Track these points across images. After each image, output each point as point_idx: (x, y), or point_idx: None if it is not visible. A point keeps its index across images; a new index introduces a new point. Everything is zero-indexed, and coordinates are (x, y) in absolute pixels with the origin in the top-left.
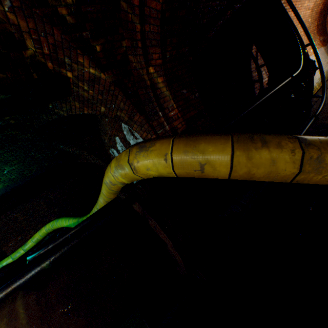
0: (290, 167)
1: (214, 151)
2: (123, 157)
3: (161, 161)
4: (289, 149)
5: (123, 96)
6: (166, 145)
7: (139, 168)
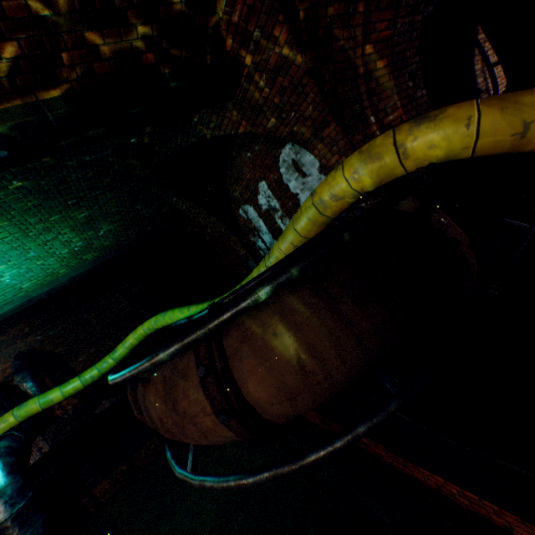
0: None
1: None
2: (380, 143)
3: (458, 129)
4: None
5: (318, 93)
6: (466, 108)
7: (413, 150)
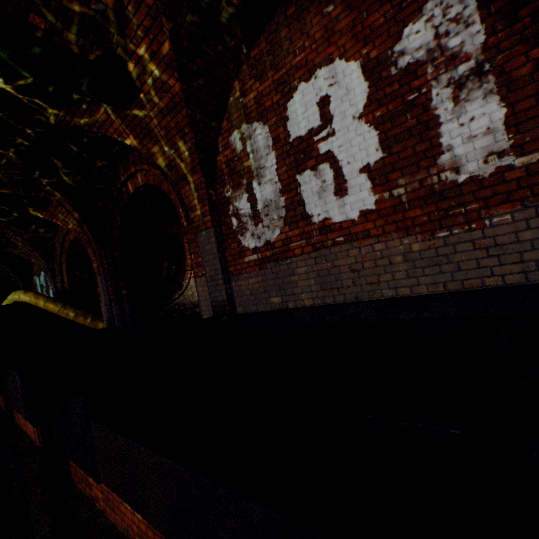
0: (57, 310)
1: (42, 300)
2: (20, 292)
3: (29, 297)
4: (59, 306)
5: (45, 262)
6: (33, 294)
7: (22, 297)
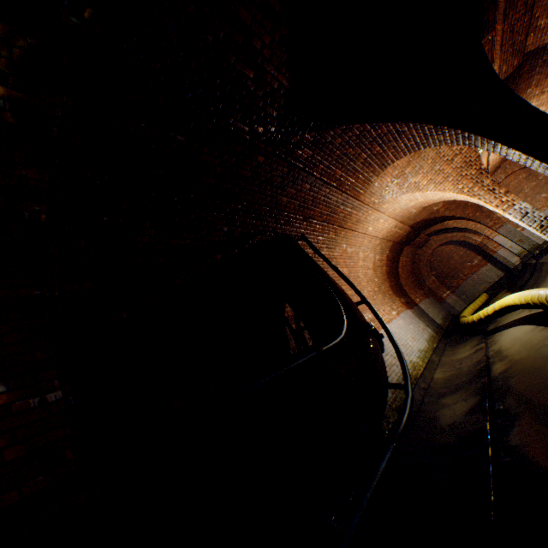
0: None
1: None
2: None
3: None
4: None
5: None
6: None
7: None
